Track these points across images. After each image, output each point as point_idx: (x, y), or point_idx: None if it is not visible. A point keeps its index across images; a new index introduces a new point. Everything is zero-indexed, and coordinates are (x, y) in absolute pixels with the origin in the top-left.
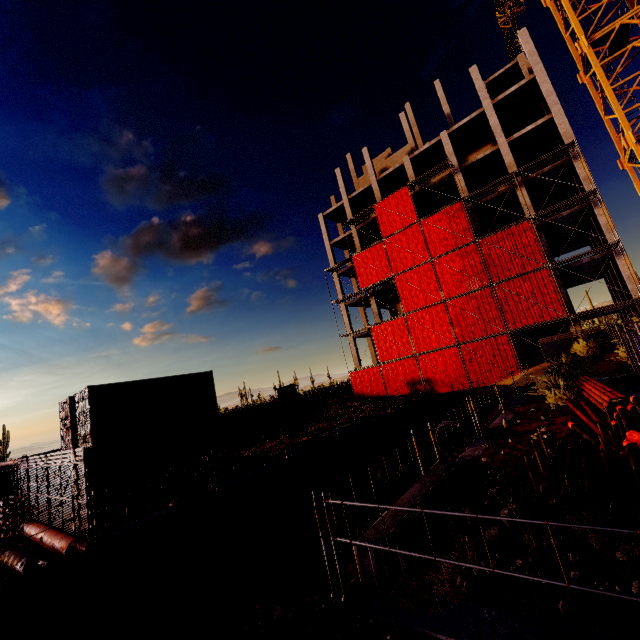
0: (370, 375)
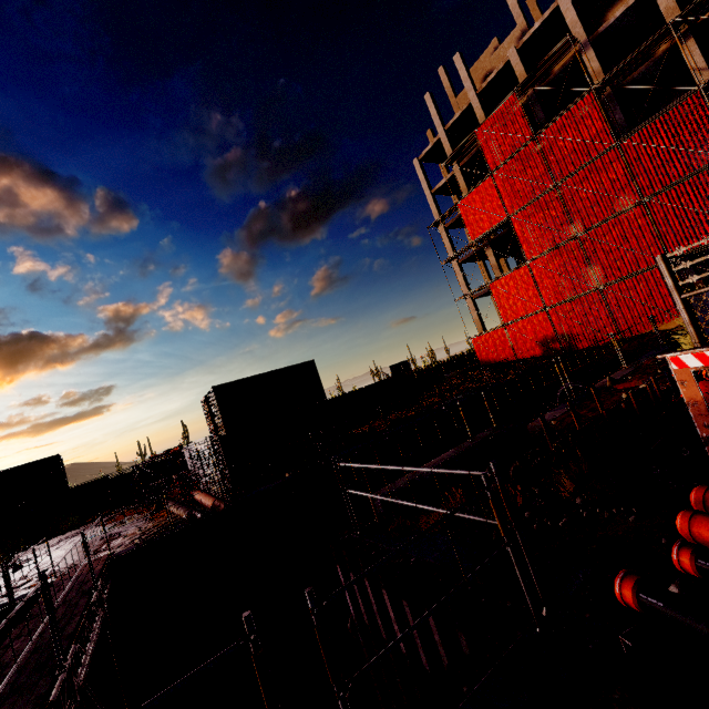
0: (494, 339)
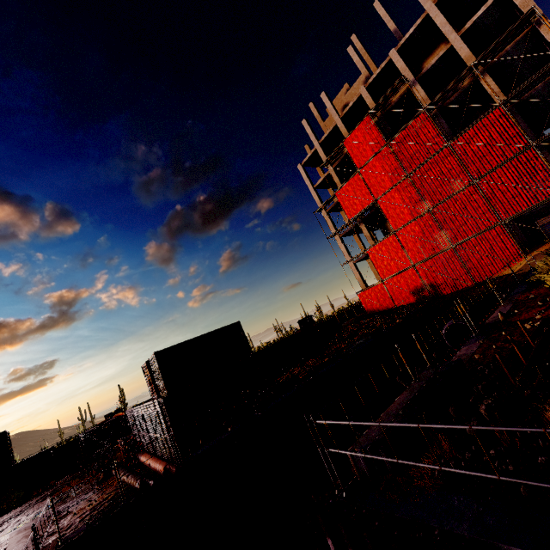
0: (376, 292)
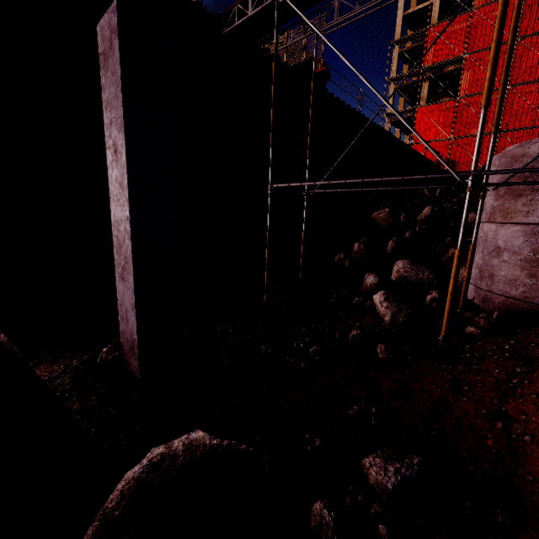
0: None
